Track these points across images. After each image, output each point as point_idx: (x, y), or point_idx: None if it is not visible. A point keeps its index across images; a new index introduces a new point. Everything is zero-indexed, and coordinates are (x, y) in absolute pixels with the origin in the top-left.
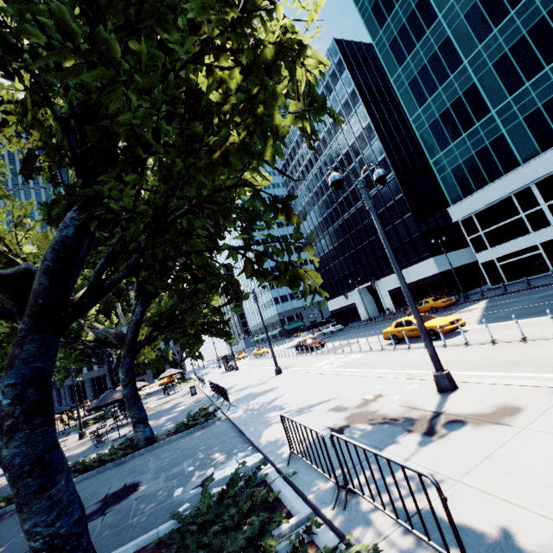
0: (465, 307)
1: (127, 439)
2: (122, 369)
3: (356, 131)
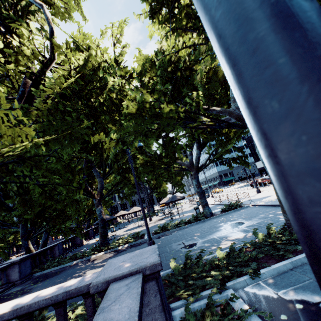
0: None
1: (199, 213)
2: (195, 179)
3: None
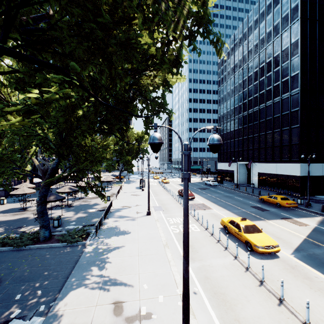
0: (301, 216)
1: (37, 232)
2: (38, 194)
3: (284, 45)
